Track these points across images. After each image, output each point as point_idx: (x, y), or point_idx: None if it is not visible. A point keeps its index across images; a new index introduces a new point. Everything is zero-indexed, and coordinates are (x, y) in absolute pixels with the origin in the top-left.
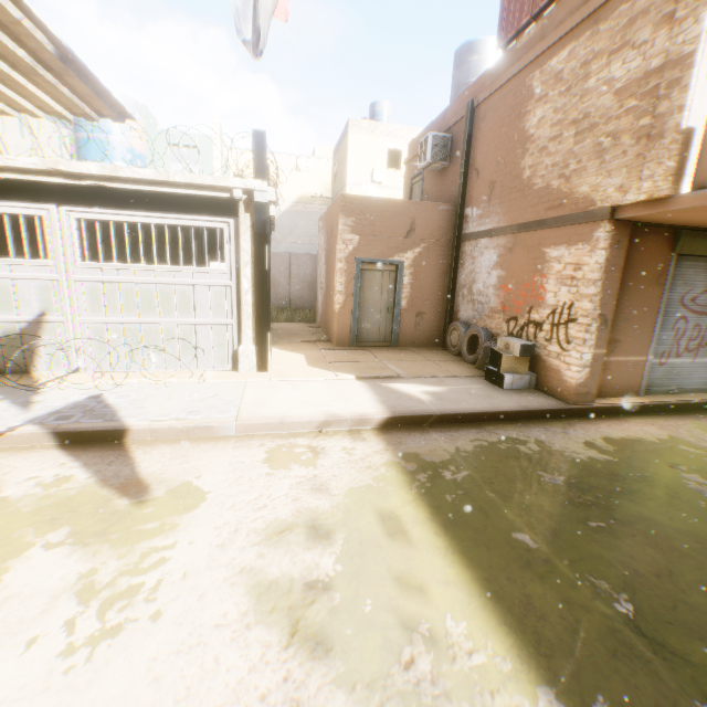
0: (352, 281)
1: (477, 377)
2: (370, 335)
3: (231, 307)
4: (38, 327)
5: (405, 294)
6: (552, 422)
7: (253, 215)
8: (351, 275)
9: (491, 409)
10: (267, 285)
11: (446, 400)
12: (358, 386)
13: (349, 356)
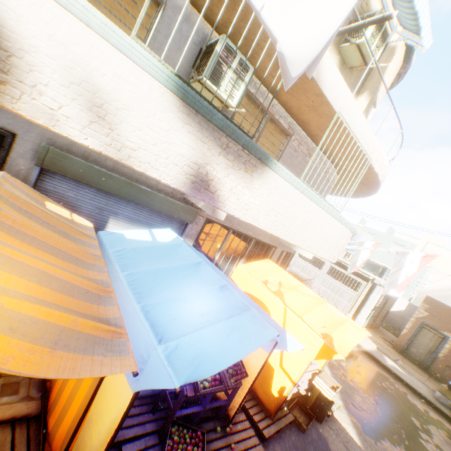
0: (414, 328)
1: (433, 391)
2: (412, 355)
3: (352, 303)
4: (309, 281)
5: (442, 351)
6: (430, 407)
7: (371, 284)
8: (414, 325)
9: (405, 380)
10: (365, 303)
11: (395, 369)
12: (372, 347)
13: (389, 349)
